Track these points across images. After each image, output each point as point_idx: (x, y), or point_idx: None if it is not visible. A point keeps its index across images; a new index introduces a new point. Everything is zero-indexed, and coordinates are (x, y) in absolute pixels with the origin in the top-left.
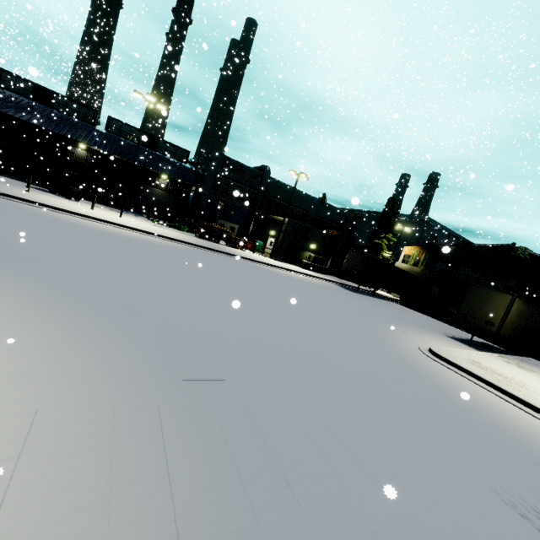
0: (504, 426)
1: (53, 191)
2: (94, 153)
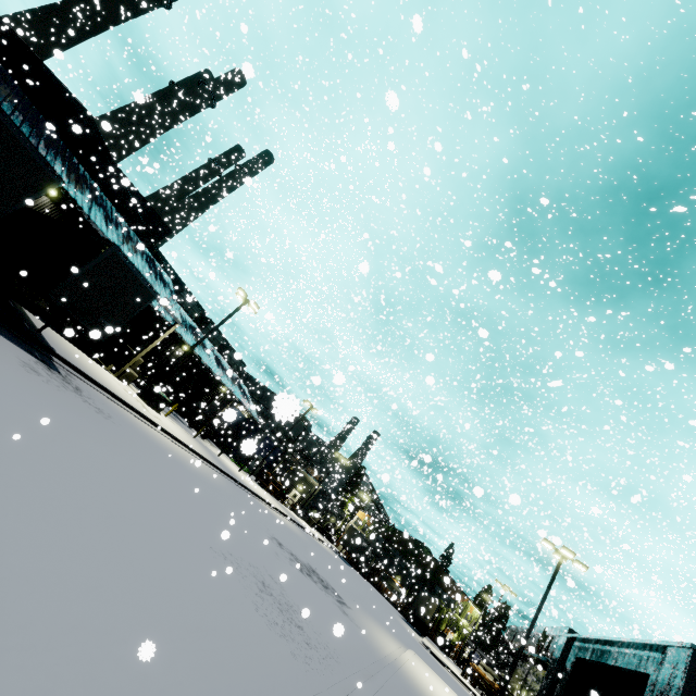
0: (462, 687)
1: (192, 426)
2: (190, 355)
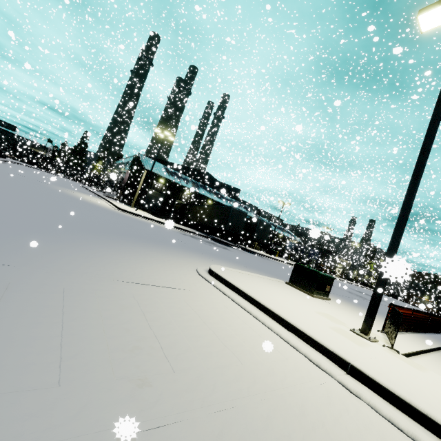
0: None
1: (281, 256)
2: None
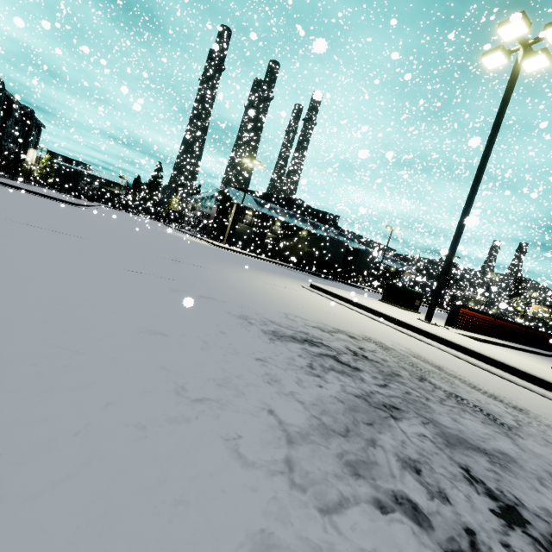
0: None
1: None
2: None
